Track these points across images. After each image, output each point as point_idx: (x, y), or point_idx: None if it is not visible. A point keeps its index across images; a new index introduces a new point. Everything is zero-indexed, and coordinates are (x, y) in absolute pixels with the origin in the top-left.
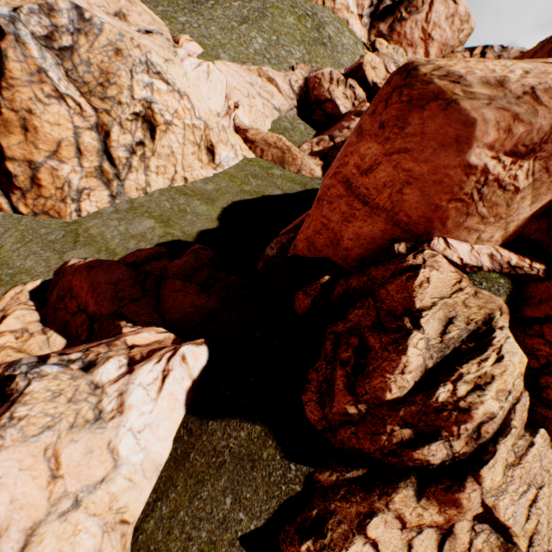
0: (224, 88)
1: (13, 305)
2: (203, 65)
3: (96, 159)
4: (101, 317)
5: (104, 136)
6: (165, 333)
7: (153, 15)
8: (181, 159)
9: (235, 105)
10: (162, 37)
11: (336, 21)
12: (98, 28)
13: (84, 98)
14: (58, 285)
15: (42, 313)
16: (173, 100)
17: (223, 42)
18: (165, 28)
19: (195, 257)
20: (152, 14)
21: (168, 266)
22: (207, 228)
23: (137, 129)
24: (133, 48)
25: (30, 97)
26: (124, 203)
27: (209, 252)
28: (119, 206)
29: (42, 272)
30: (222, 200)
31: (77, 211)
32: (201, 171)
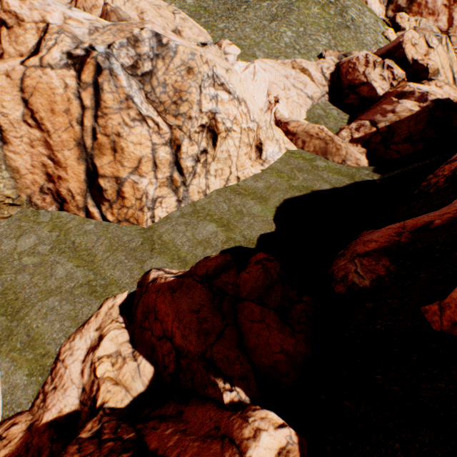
0: (267, 85)
1: (107, 323)
2: (250, 67)
3: (167, 170)
4: (188, 354)
5: (176, 149)
6: (282, 428)
7: (199, 26)
8: (235, 160)
9: (275, 100)
10: (215, 47)
11: (356, 3)
12: (173, 50)
13: (160, 117)
14: (141, 298)
15: (130, 331)
16: (233, 107)
17: (257, 41)
18: (208, 37)
19: (264, 272)
20: (198, 26)
21: (239, 282)
22: (265, 231)
23: (202, 139)
24: (202, 65)
25: (119, 122)
26: (188, 206)
27: (275, 264)
28: (184, 209)
29: (127, 283)
30: (274, 198)
31: (151, 218)
32: (251, 168)
